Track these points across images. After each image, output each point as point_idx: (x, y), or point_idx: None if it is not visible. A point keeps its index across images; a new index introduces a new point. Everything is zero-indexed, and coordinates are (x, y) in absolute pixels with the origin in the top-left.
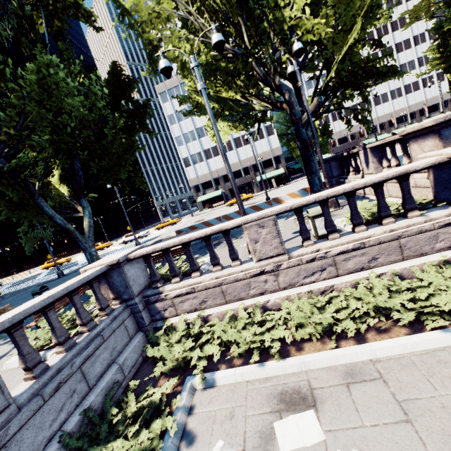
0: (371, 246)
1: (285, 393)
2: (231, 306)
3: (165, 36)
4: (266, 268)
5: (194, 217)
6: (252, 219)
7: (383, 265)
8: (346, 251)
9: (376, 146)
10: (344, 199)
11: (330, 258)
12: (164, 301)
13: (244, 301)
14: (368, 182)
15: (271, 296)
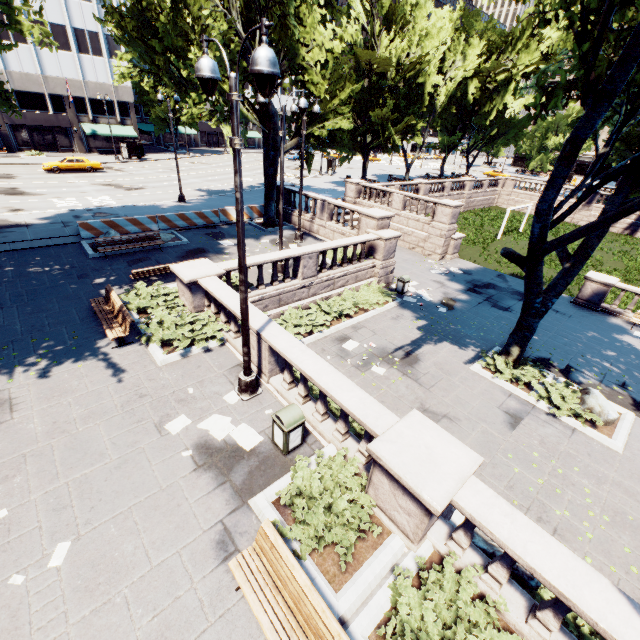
0: (349, 275)
1: (337, 338)
2: (283, 309)
3: None
4: (306, 284)
5: None
6: (308, 253)
7: (349, 285)
8: (340, 277)
9: (335, 205)
10: (295, 231)
11: (333, 280)
12: None
13: (290, 305)
14: (356, 242)
15: (304, 301)
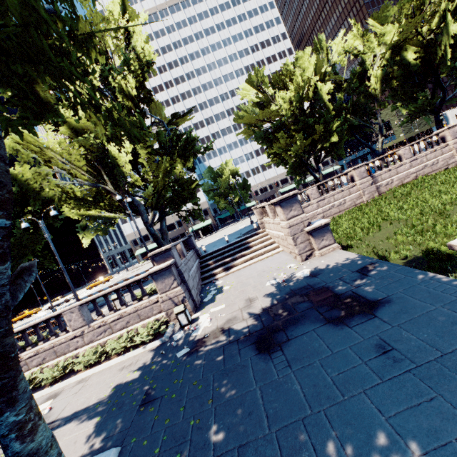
0: (126, 316)
1: (51, 396)
2: (60, 359)
3: (45, 184)
4: (77, 334)
5: (128, 272)
6: (67, 309)
7: (133, 324)
8: (115, 320)
9: None
10: None
11: (108, 324)
12: (21, 362)
13: (67, 354)
14: (119, 286)
15: (81, 349)
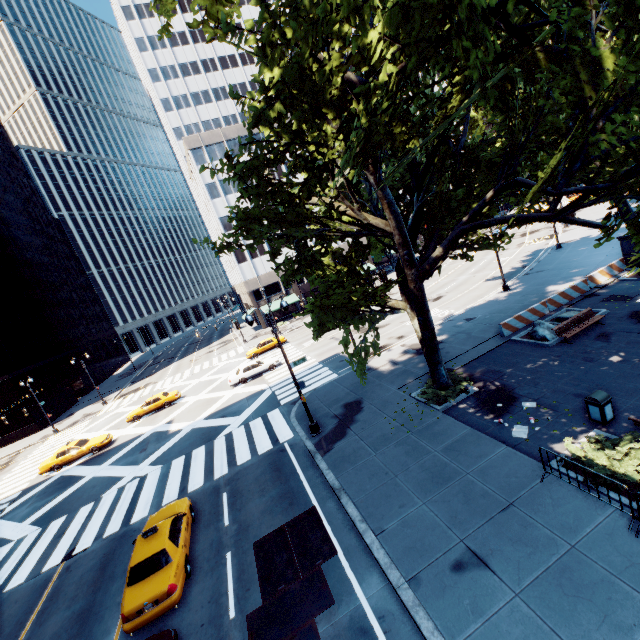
0: None
1: None
2: None
3: None
4: None
5: (296, 333)
6: None
7: None
8: None
9: None
10: None
11: None
12: None
13: None
14: None
15: None
